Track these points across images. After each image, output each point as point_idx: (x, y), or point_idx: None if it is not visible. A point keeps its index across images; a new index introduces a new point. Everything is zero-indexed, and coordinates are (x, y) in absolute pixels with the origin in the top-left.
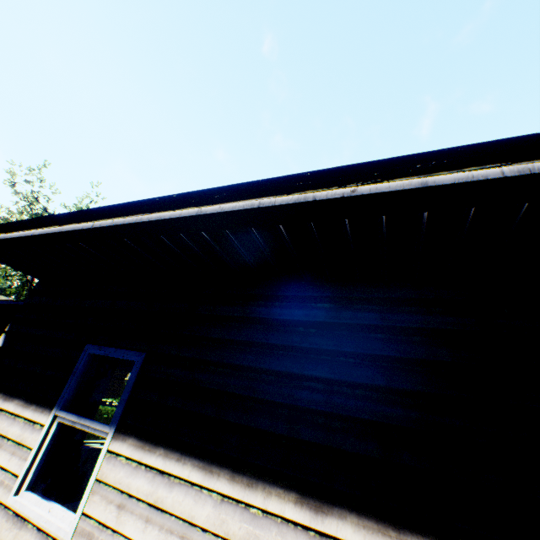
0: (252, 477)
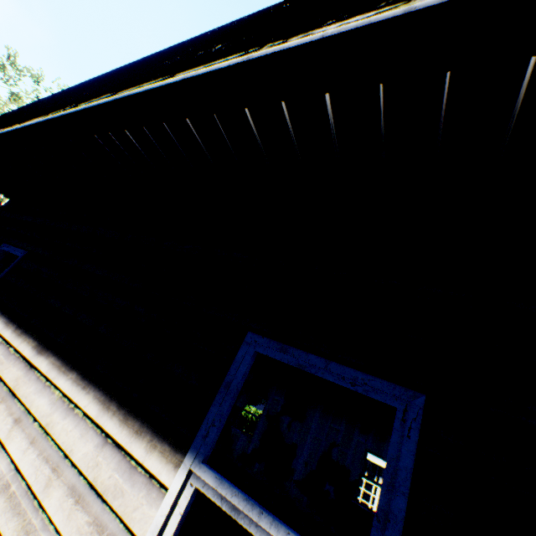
0: (25, 330)
